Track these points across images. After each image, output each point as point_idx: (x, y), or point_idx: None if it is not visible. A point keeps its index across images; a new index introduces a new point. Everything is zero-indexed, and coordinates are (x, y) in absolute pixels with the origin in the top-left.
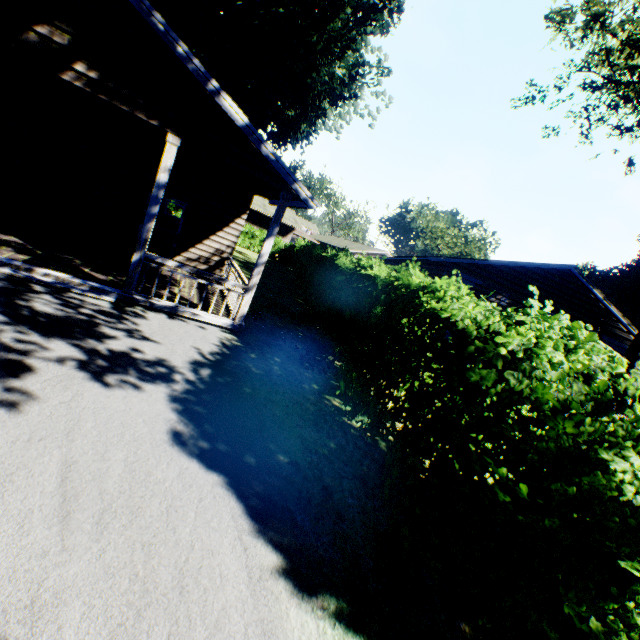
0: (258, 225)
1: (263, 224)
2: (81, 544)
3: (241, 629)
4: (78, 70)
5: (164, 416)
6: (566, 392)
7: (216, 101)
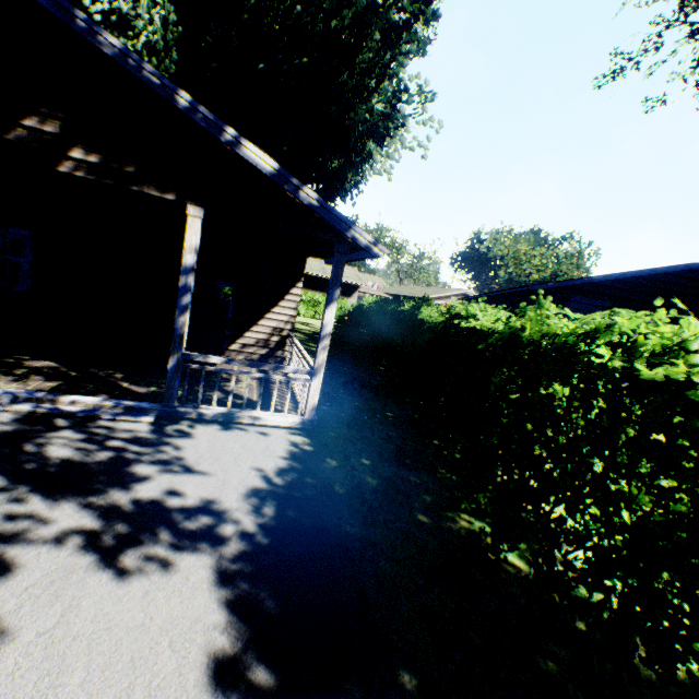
0: (320, 290)
1: (325, 288)
2: None
3: None
4: (75, 157)
5: (204, 622)
6: None
7: (235, 152)
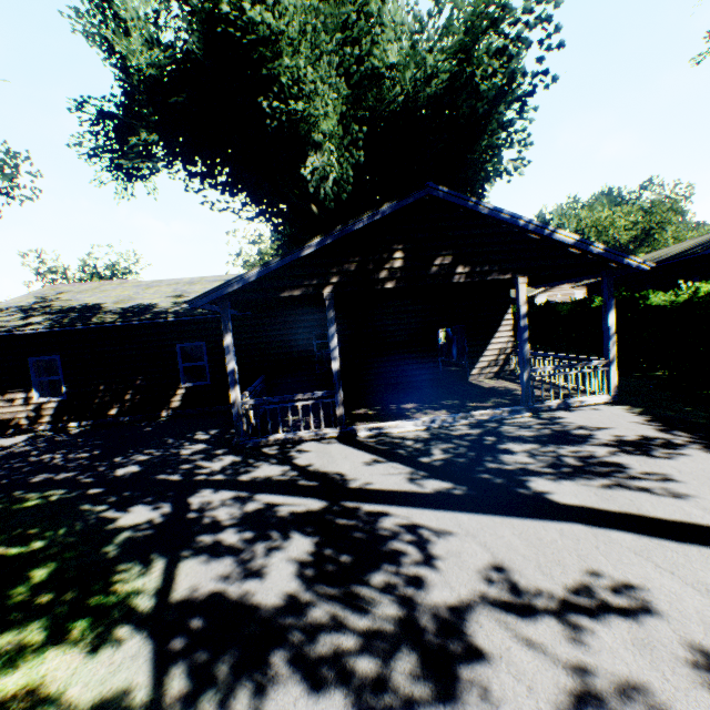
0: None
1: None
2: None
3: None
4: (459, 272)
5: None
6: None
7: (550, 238)
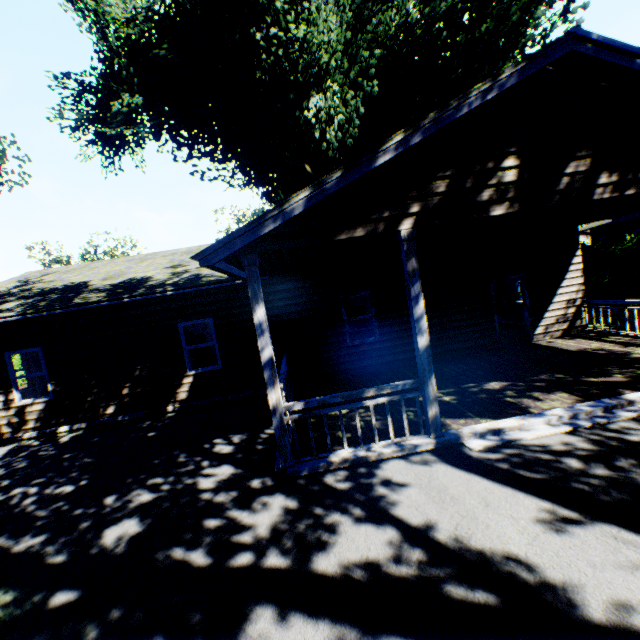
0: None
1: None
2: None
3: None
4: (601, 183)
5: None
6: None
7: None
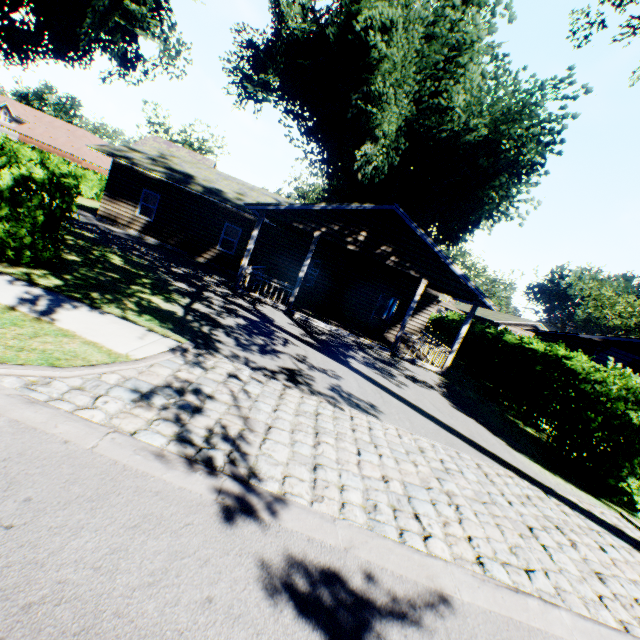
0: None
1: None
2: (449, 418)
3: (500, 447)
4: (392, 259)
5: (443, 399)
6: (618, 393)
7: (448, 266)
